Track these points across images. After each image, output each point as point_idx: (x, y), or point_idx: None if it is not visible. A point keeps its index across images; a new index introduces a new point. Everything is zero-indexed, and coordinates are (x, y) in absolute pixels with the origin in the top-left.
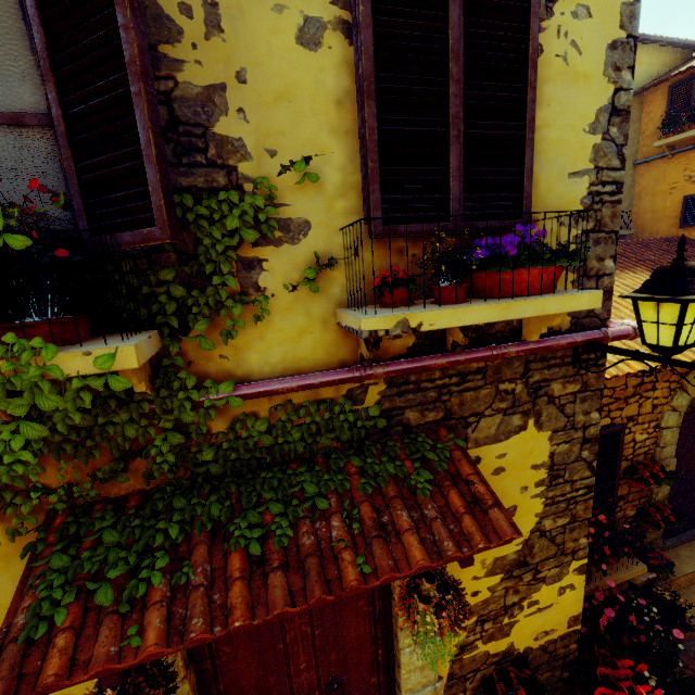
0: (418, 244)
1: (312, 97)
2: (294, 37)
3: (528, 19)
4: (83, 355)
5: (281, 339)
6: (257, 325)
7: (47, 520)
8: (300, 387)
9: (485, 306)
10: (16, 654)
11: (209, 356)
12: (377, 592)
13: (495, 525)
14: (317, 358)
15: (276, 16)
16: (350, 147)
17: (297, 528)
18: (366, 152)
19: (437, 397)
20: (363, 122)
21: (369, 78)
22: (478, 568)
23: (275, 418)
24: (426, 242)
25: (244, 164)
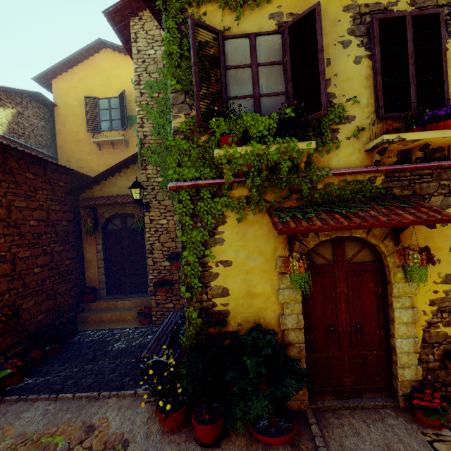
0: (397, 122)
1: (357, 78)
2: (352, 62)
3: (440, 40)
4: (302, 143)
5: (343, 156)
6: (335, 151)
7: (267, 210)
8: (351, 171)
9: (432, 132)
10: (280, 224)
11: (319, 161)
12: (379, 281)
13: (445, 214)
14: (356, 164)
15: (347, 58)
16: (370, 91)
17: (356, 213)
18: (377, 91)
19: (408, 184)
20: (376, 82)
21: (379, 69)
22: (436, 277)
23: (339, 186)
24: (400, 121)
25: (334, 100)
